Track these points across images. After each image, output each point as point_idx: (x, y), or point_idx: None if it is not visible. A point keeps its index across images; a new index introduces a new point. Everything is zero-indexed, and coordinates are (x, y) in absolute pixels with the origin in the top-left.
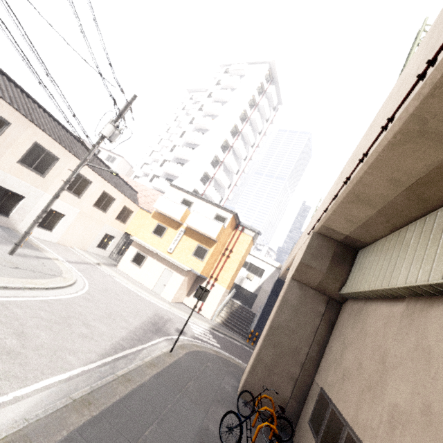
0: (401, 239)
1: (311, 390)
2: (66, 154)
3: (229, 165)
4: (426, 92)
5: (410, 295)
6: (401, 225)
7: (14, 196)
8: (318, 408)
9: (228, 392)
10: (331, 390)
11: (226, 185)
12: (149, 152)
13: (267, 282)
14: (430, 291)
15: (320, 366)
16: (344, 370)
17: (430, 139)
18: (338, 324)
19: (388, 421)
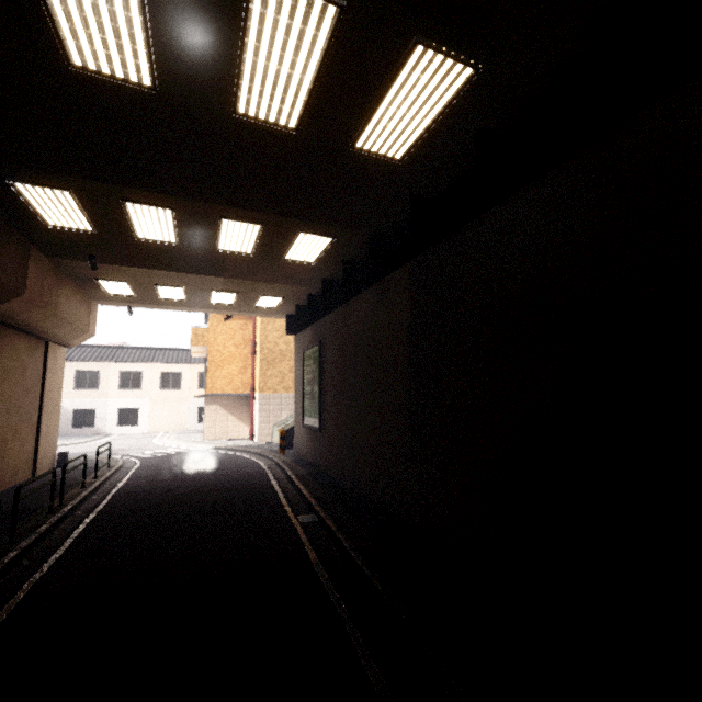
0: None
1: None
2: (103, 365)
3: None
4: None
5: None
6: None
7: (90, 412)
8: None
9: None
10: None
11: None
12: None
13: None
14: None
15: None
16: None
17: None
18: None
19: None
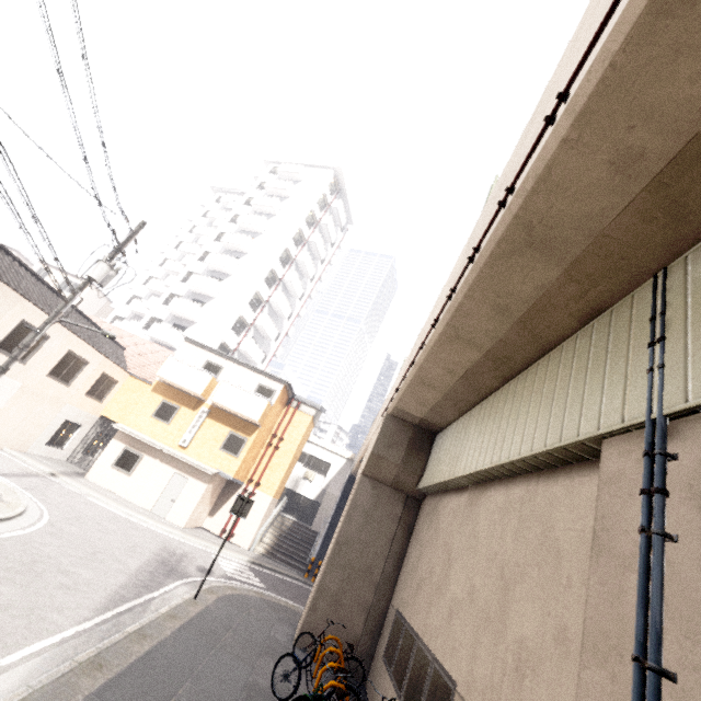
0: (466, 425)
1: (387, 617)
2: (8, 294)
3: (277, 307)
4: (452, 312)
5: (470, 483)
6: (466, 410)
7: None
8: (393, 634)
9: (281, 642)
10: (406, 608)
11: (273, 336)
12: (142, 278)
13: (335, 482)
14: (481, 478)
15: (397, 584)
16: (418, 580)
17: (465, 343)
18: (416, 527)
19: (448, 615)
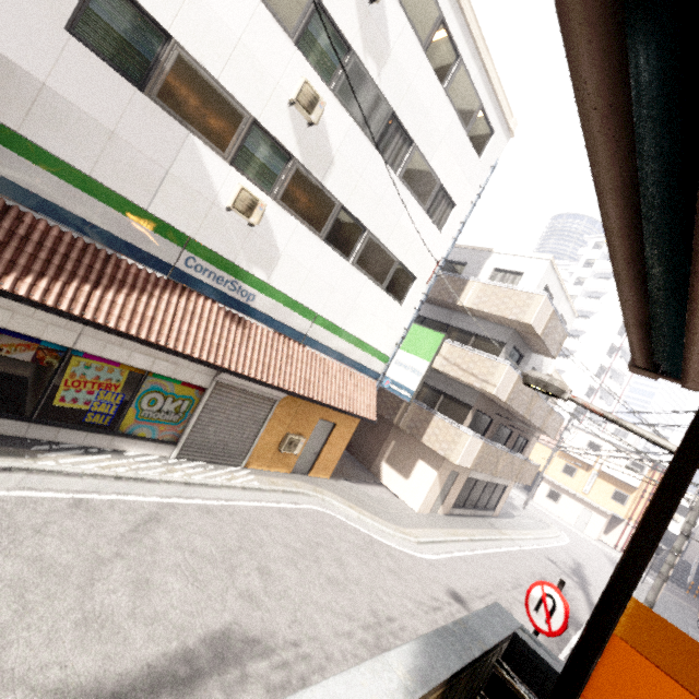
0: None
1: None
2: None
3: (619, 370)
4: None
5: None
6: None
7: None
8: None
9: (691, 617)
10: None
11: (617, 393)
12: None
13: None
14: None
15: None
16: None
17: None
18: None
19: None
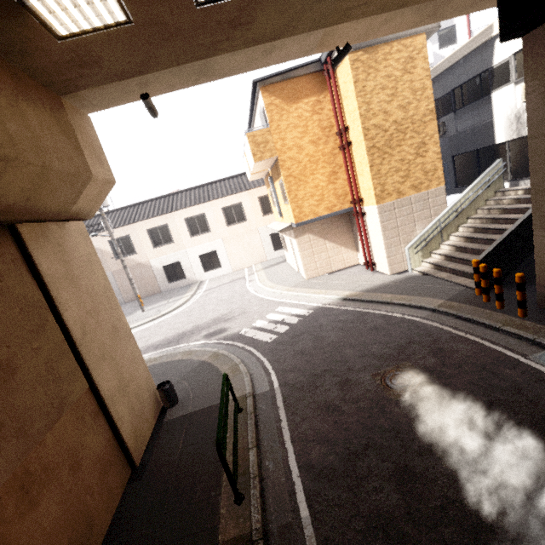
0: None
1: None
2: (166, 217)
3: None
4: None
5: None
6: None
7: (176, 265)
8: None
9: None
10: None
11: None
12: None
13: None
14: None
15: None
16: None
17: None
18: None
19: None
